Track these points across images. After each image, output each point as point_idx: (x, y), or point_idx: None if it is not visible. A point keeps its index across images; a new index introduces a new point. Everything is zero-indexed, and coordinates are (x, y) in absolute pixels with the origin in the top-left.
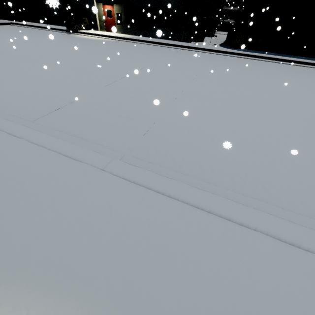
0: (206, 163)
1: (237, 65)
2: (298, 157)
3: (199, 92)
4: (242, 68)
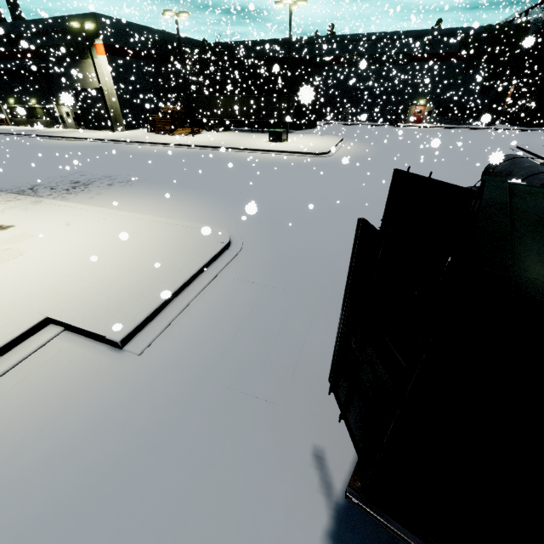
0: None
1: None
2: None
3: None
4: None
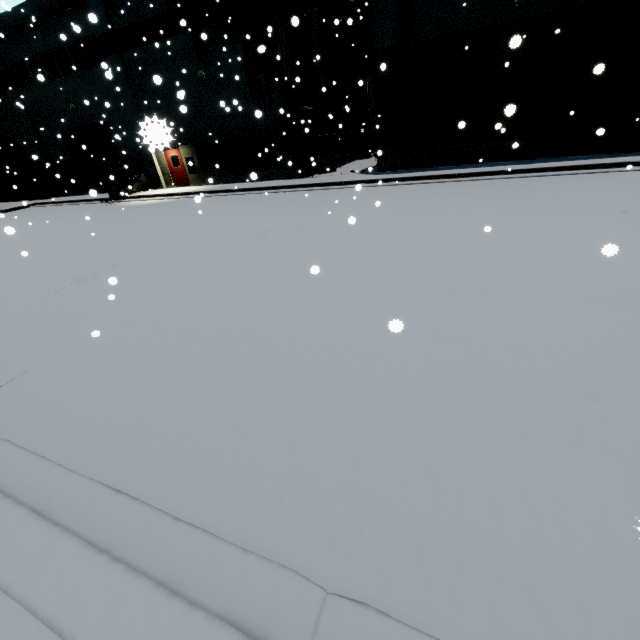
0: (85, 410)
1: (364, 202)
2: (291, 371)
3: (230, 268)
4: (369, 205)
